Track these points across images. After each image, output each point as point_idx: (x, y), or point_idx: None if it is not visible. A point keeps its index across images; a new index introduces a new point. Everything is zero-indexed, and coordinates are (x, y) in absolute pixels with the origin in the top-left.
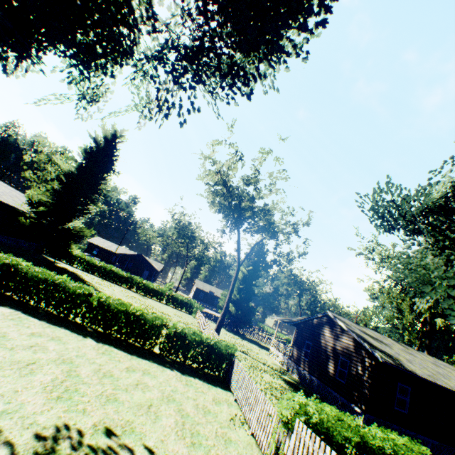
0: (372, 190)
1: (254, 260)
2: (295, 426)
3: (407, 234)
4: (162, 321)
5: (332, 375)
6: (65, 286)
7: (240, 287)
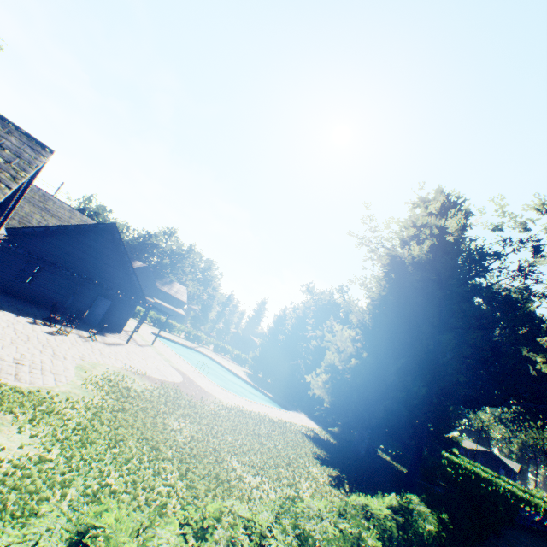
0: None
1: None
2: None
3: None
4: (538, 502)
5: None
6: (491, 478)
7: None
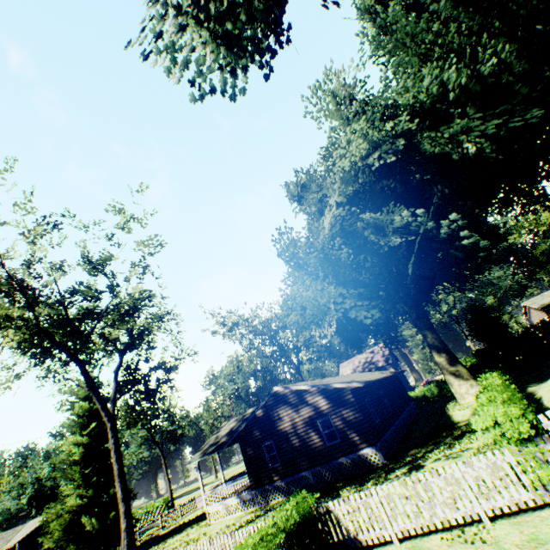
0: (279, 236)
1: (92, 410)
2: (545, 424)
3: (321, 266)
4: None
5: (322, 446)
6: None
7: (86, 474)
